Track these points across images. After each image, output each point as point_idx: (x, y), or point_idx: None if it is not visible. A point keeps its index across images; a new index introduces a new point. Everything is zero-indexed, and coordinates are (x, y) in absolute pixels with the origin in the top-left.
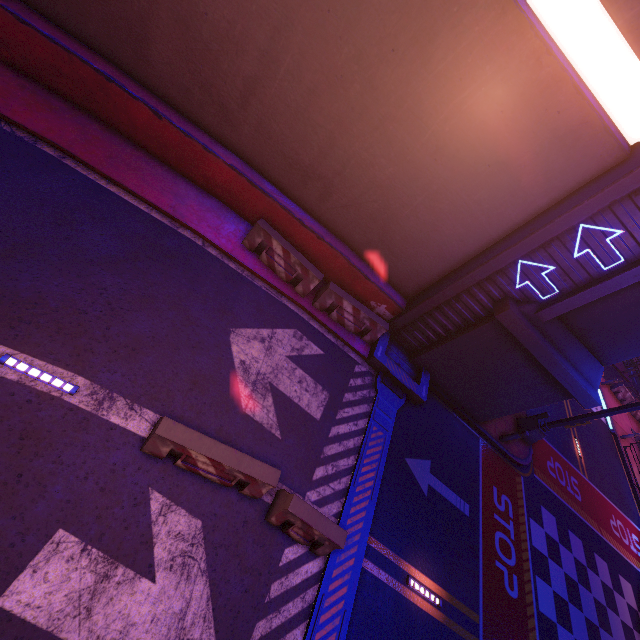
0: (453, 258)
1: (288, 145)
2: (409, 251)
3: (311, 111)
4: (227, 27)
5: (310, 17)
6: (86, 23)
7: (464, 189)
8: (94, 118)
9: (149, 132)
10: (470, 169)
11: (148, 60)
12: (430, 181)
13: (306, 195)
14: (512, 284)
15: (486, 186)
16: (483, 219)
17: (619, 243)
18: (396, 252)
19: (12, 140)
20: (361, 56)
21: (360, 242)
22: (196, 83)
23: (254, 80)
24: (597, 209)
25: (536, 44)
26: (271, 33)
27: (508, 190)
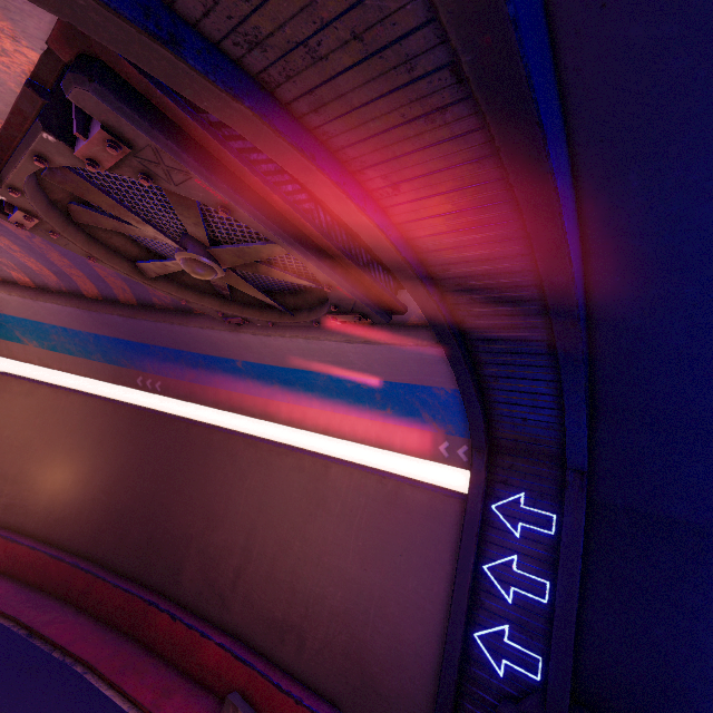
0: (437, 671)
1: (265, 607)
2: (393, 683)
3: (275, 572)
4: (224, 543)
5: (265, 519)
6: (152, 574)
7: (397, 583)
8: (133, 640)
9: (166, 636)
10: (391, 564)
11: (180, 582)
12: (371, 589)
13: (286, 653)
14: (494, 673)
15: (410, 572)
16: (429, 606)
17: (526, 567)
18: (383, 692)
19: (58, 665)
20: (295, 525)
21: (346, 695)
22: (206, 585)
23: (240, 567)
24: (473, 546)
25: (376, 477)
26: (246, 536)
27: (427, 568)
